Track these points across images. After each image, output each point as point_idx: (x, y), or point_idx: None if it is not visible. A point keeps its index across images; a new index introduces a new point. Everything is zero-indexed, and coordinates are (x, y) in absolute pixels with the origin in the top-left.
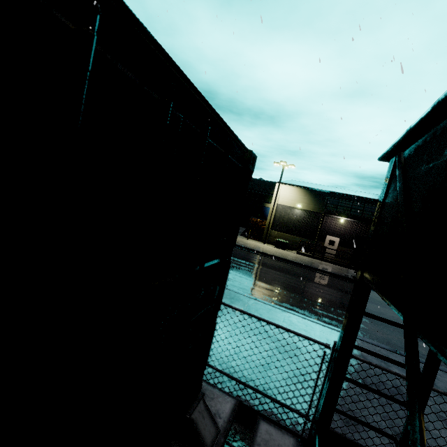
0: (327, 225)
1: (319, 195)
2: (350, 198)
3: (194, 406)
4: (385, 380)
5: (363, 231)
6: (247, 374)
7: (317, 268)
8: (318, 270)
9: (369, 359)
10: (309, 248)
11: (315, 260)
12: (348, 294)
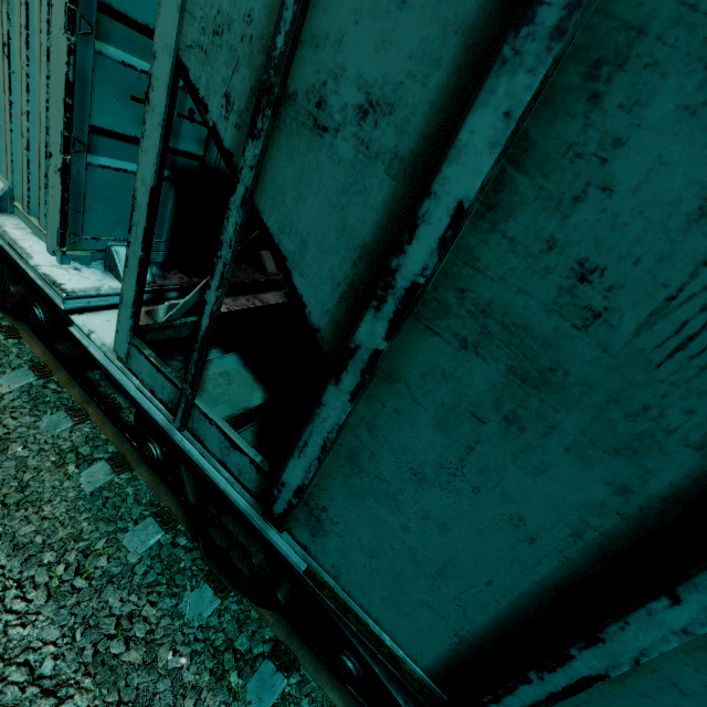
0: None
1: None
2: None
3: (264, 248)
4: None
5: None
6: None
7: None
8: None
9: None
10: None
11: None
12: None
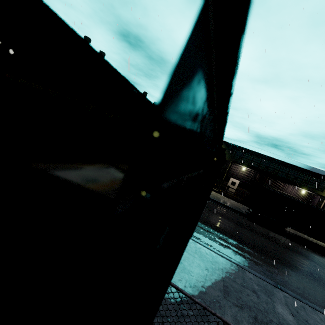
0: (232, 170)
1: (230, 147)
2: (252, 153)
3: None
4: (271, 317)
5: (257, 178)
6: (163, 310)
7: (221, 203)
8: (221, 204)
9: (259, 294)
10: (217, 185)
11: (220, 196)
12: (242, 227)
